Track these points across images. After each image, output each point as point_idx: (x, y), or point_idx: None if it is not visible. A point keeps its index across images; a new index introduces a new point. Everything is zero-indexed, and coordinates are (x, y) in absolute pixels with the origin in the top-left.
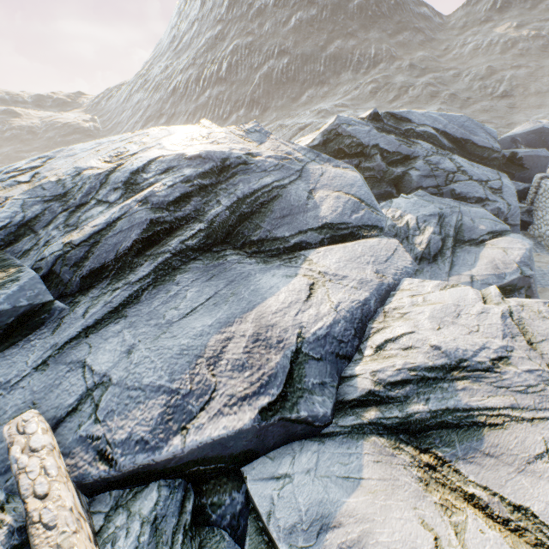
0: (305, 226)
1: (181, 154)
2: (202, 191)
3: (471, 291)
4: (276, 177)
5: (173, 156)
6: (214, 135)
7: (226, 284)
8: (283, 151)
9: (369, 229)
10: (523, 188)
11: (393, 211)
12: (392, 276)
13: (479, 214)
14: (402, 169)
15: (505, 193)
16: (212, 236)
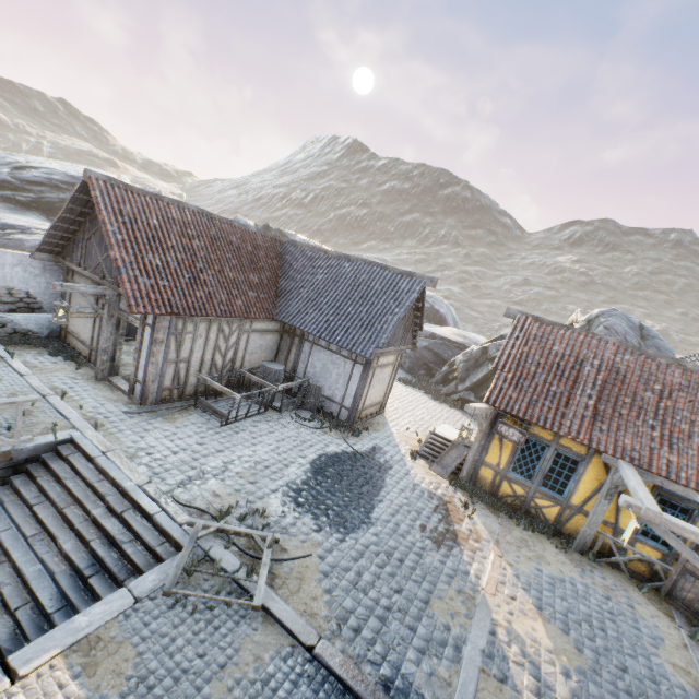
0: None
1: (66, 173)
2: (56, 188)
3: None
4: None
5: (62, 172)
6: None
7: (10, 212)
8: None
9: None
10: None
11: None
12: None
13: None
14: None
15: None
16: (38, 204)
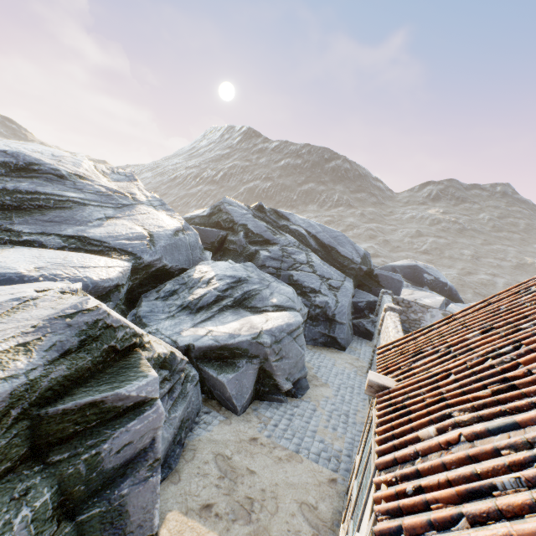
0: (57, 231)
1: None
2: None
3: (57, 284)
4: (87, 197)
5: None
6: (65, 158)
7: None
8: (129, 191)
9: (123, 253)
10: (374, 300)
11: (206, 267)
12: (46, 274)
13: (284, 291)
14: (257, 248)
15: (341, 292)
16: None
